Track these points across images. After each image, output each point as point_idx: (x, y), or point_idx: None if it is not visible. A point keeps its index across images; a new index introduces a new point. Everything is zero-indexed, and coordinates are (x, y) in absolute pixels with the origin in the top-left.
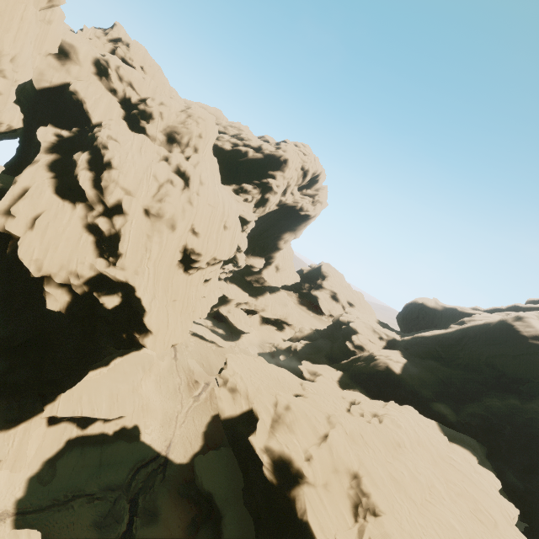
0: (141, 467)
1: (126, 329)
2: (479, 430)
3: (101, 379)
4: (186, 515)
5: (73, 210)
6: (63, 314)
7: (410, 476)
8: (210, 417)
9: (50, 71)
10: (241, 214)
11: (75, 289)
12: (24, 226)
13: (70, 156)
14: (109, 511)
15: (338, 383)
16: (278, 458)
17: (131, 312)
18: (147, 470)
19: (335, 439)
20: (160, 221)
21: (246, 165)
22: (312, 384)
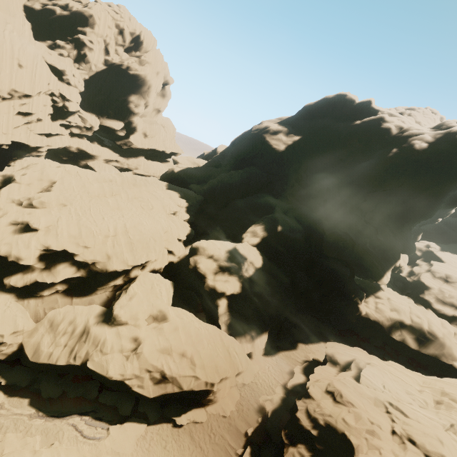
0: None
1: None
2: (207, 192)
3: None
4: None
5: None
6: None
7: (100, 187)
8: None
9: None
10: (51, 63)
11: None
12: None
13: None
14: None
15: None
16: (8, 177)
17: None
18: None
19: (50, 169)
20: None
21: (57, 23)
22: None
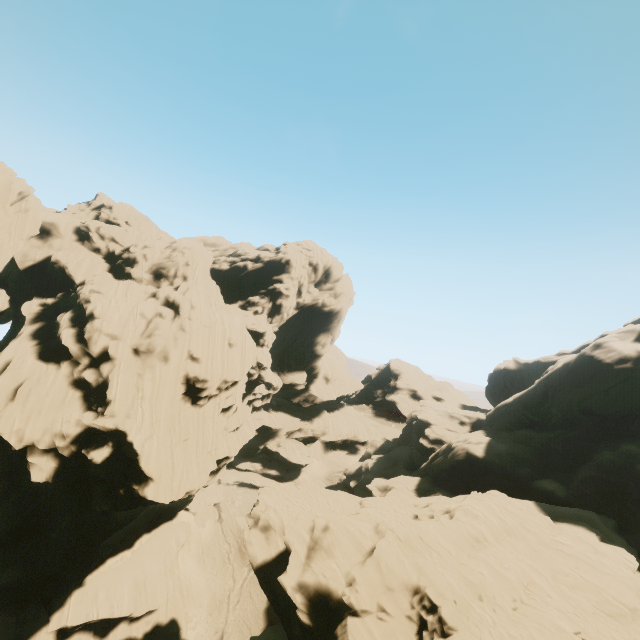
0: None
1: (123, 483)
2: (599, 499)
3: (123, 566)
4: None
5: (58, 370)
6: (55, 486)
7: (493, 575)
8: None
9: (34, 250)
10: (251, 328)
11: (62, 452)
12: (5, 400)
13: (55, 320)
14: None
15: (415, 492)
16: (314, 594)
17: (126, 462)
18: None
19: (383, 549)
20: (151, 357)
21: (248, 278)
22: (372, 499)
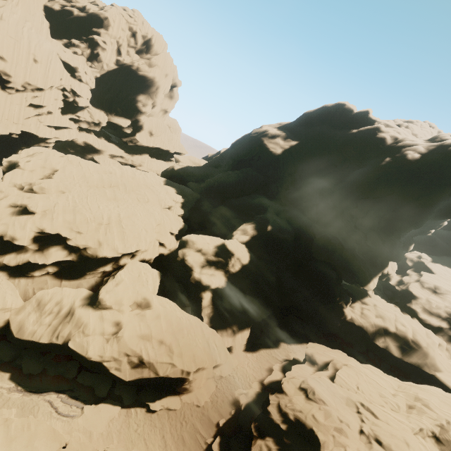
0: None
1: None
2: (204, 190)
3: None
4: None
5: None
6: None
7: (99, 178)
8: None
9: None
10: (65, 60)
11: None
12: None
13: None
14: None
15: None
16: (13, 163)
17: None
18: None
19: (53, 158)
20: None
21: (74, 23)
22: None
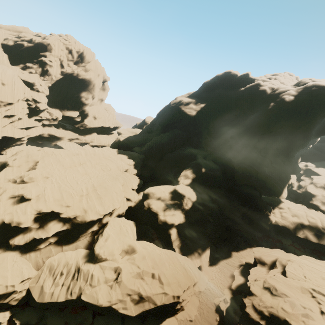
0: None
1: None
2: (146, 151)
3: None
4: None
5: None
6: None
7: (70, 160)
8: None
9: None
10: (25, 79)
11: None
12: None
13: None
14: None
15: None
16: (3, 163)
17: None
18: None
19: (33, 152)
20: None
21: (25, 52)
22: None
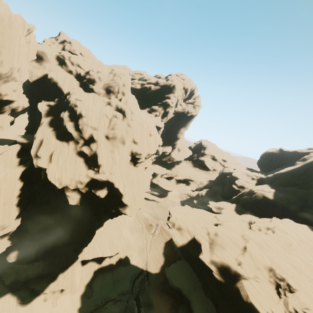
0: (135, 279)
1: (113, 207)
2: None
3: (101, 234)
4: (168, 302)
5: (68, 146)
6: (77, 205)
7: (304, 263)
8: (164, 243)
9: (35, 70)
10: (155, 124)
11: (81, 190)
12: (47, 162)
13: (58, 115)
14: (126, 307)
15: (235, 211)
16: (220, 266)
17: (114, 197)
18: (139, 280)
19: (252, 249)
20: (115, 141)
21: (151, 95)
22: (221, 216)
